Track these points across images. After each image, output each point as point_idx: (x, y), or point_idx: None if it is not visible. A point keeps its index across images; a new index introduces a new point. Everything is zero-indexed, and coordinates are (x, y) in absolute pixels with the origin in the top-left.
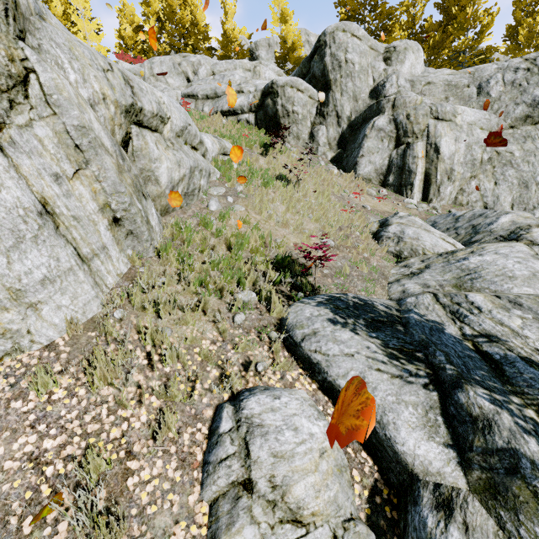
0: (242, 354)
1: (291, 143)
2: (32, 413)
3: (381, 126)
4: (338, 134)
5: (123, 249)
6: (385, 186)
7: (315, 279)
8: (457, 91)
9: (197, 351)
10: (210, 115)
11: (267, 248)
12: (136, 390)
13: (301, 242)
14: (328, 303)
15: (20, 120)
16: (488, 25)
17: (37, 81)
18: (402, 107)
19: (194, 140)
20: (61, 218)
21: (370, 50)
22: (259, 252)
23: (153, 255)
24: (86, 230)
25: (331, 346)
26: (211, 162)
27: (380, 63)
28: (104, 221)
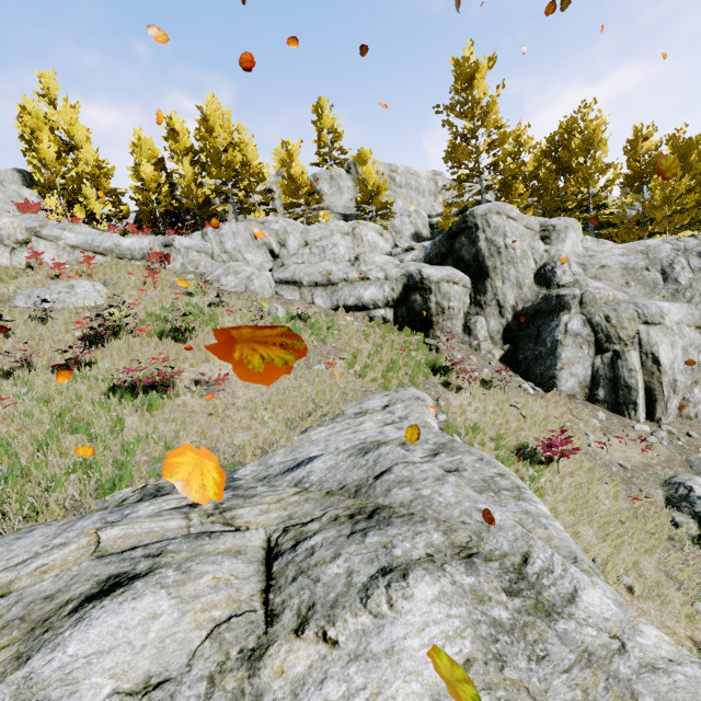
0: None
1: (443, 340)
2: None
3: (576, 331)
4: (501, 325)
5: None
6: (593, 401)
7: None
8: (636, 274)
9: None
10: (329, 311)
11: None
12: None
13: None
14: None
15: None
16: (614, 180)
17: None
18: (592, 303)
19: None
20: None
21: (525, 229)
22: None
23: None
24: None
25: None
26: None
27: (538, 243)
28: None
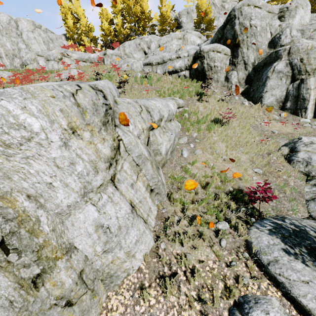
0: (232, 270)
1: (213, 85)
2: (145, 313)
3: (279, 69)
4: (245, 75)
5: (154, 202)
6: (283, 109)
7: (259, 207)
8: None
9: (207, 269)
10: (161, 75)
11: (223, 182)
12: (186, 298)
13: (243, 176)
14: (276, 232)
15: (119, 167)
16: None
17: (122, 143)
18: (296, 53)
19: (171, 116)
20: (136, 206)
21: (267, 13)
22: (220, 188)
23: (166, 199)
24: (144, 205)
25: (290, 273)
26: (175, 118)
27: (275, 21)
28: (147, 194)
